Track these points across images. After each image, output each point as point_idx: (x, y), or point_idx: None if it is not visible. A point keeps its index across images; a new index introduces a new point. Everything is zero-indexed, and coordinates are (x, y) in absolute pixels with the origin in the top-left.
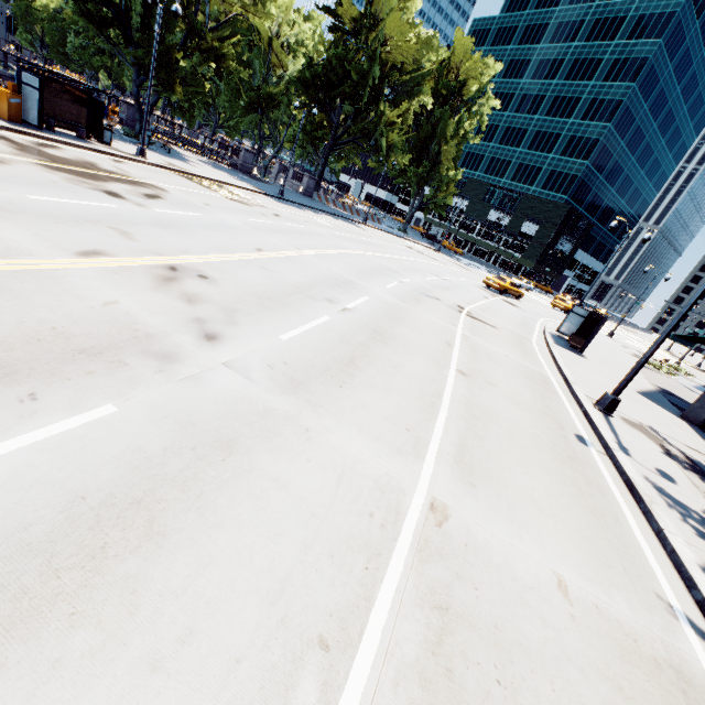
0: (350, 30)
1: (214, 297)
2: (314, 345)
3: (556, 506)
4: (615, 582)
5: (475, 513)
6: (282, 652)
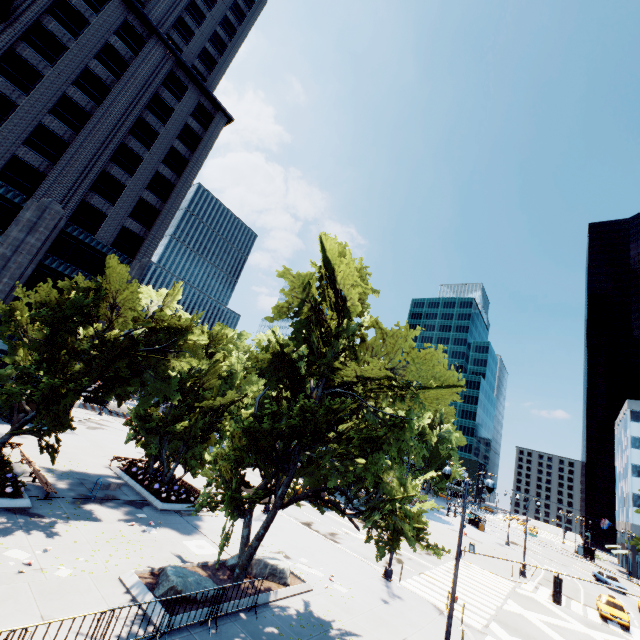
0: None
1: None
2: None
3: None
4: None
5: None
6: None
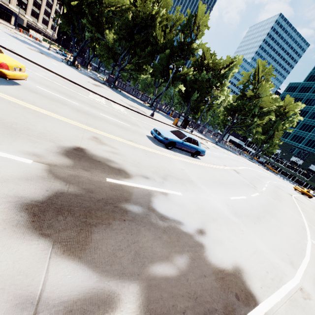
0: (248, 97)
1: (246, 178)
2: (269, 193)
3: None
4: None
5: None
6: (298, 224)
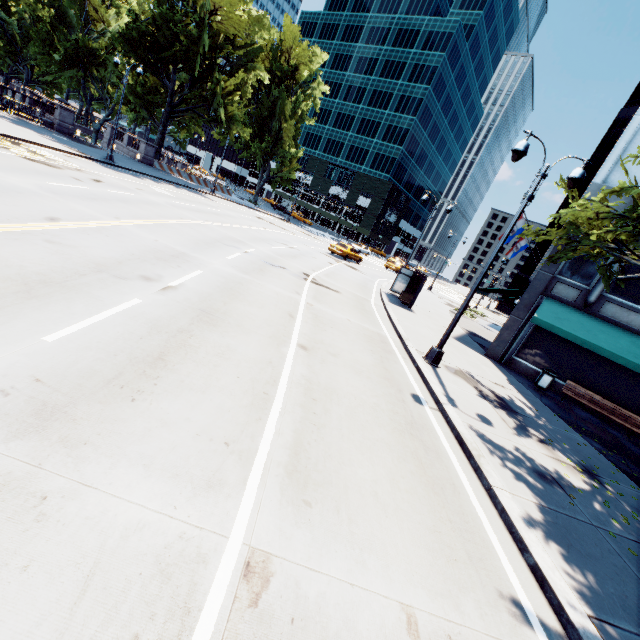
0: None
1: None
2: (104, 342)
3: (400, 495)
4: (462, 582)
5: (308, 553)
6: None
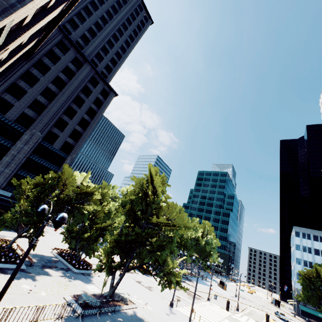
0: None
1: None
2: None
3: None
4: None
5: None
6: None
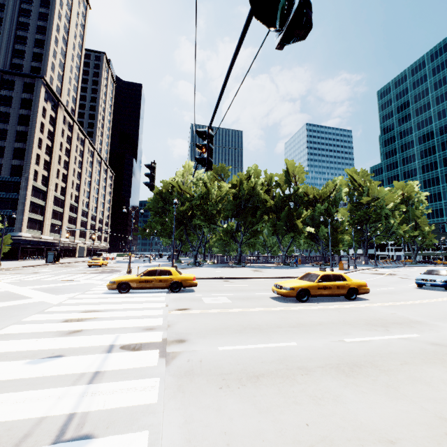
0: (365, 204)
1: None
2: None
3: None
4: None
5: None
6: None
